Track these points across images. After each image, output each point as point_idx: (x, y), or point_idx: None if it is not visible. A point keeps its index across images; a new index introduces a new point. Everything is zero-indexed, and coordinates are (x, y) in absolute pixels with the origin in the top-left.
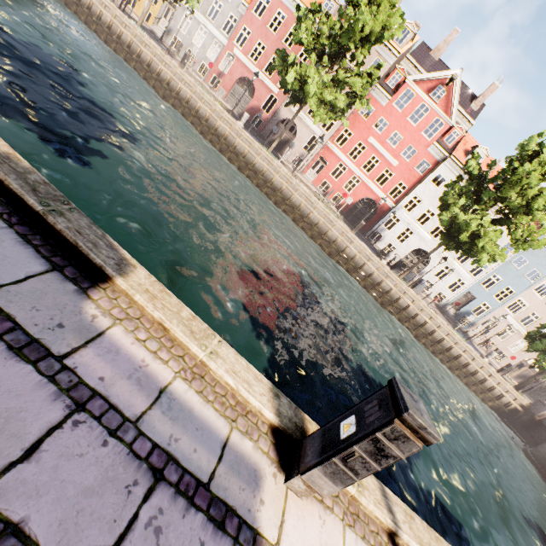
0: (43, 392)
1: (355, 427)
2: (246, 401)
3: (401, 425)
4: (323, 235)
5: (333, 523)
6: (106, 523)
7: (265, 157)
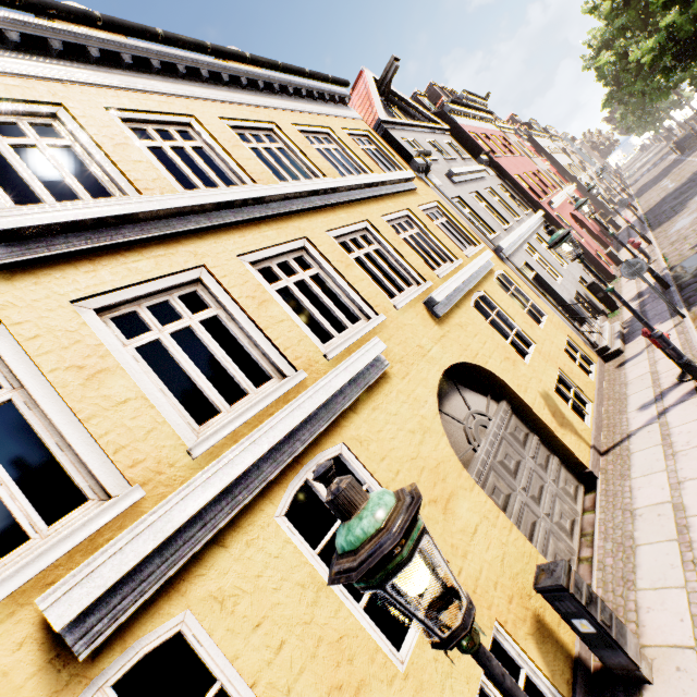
0: None
1: None
2: None
3: None
4: None
5: None
6: None
7: None
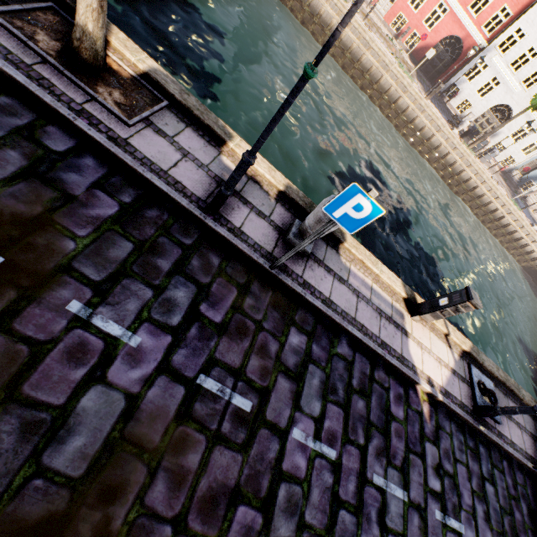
0: (350, 293)
1: (447, 302)
2: (394, 289)
3: (468, 303)
4: (393, 104)
5: (426, 330)
6: (376, 325)
7: (335, 3)
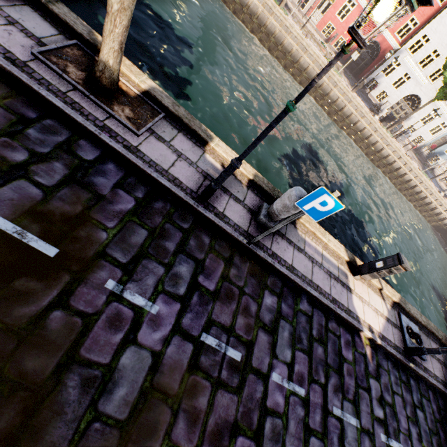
0: (306, 260)
1: (382, 265)
2: (339, 254)
3: (400, 266)
4: (326, 96)
5: (365, 286)
6: (327, 285)
7: (278, 16)
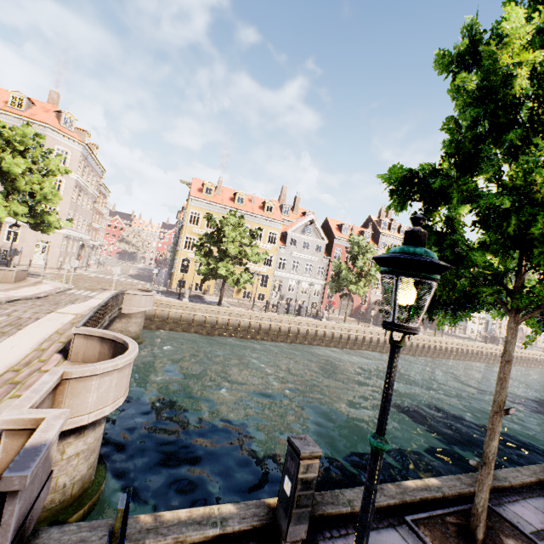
0: None
1: None
2: None
3: None
4: (482, 356)
5: None
6: None
7: (445, 341)
